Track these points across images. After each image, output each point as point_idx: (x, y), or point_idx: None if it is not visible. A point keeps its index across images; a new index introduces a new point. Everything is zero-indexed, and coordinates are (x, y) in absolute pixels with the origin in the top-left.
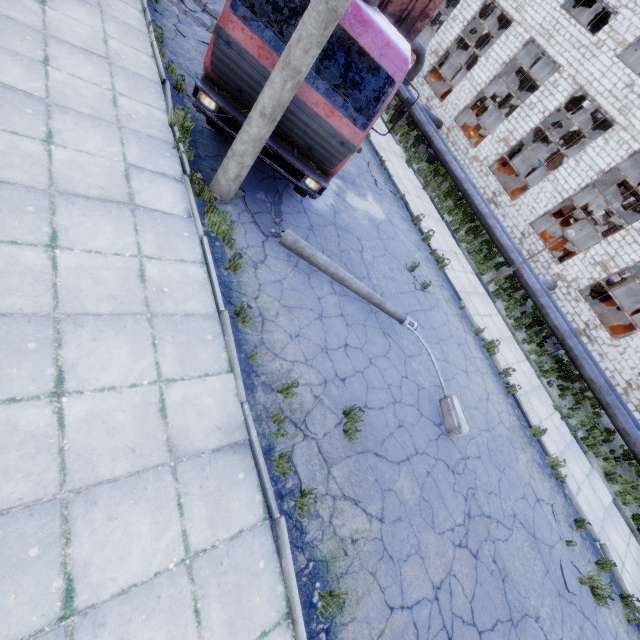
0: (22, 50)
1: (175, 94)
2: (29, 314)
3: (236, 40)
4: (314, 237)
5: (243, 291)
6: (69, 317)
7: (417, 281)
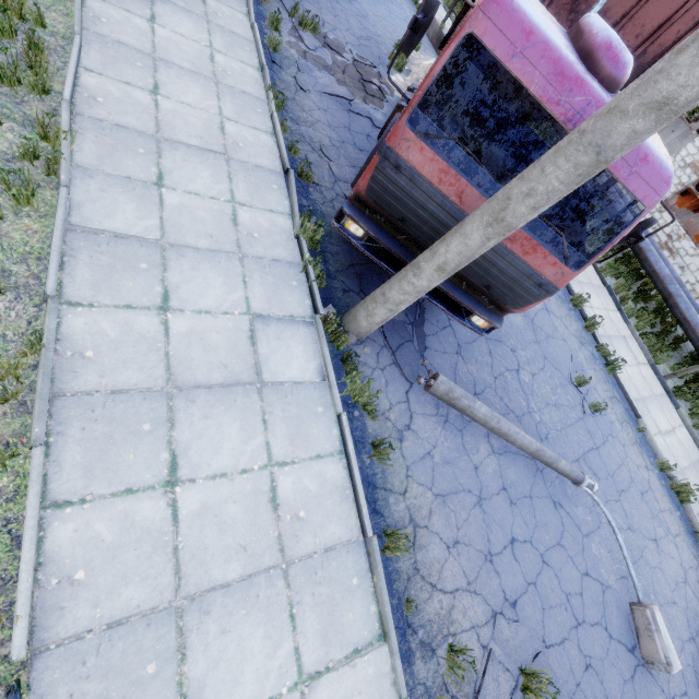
0: (134, 172)
1: (299, 183)
2: (147, 611)
3: (409, 162)
4: (463, 364)
5: (389, 485)
6: (193, 601)
7: (585, 400)
